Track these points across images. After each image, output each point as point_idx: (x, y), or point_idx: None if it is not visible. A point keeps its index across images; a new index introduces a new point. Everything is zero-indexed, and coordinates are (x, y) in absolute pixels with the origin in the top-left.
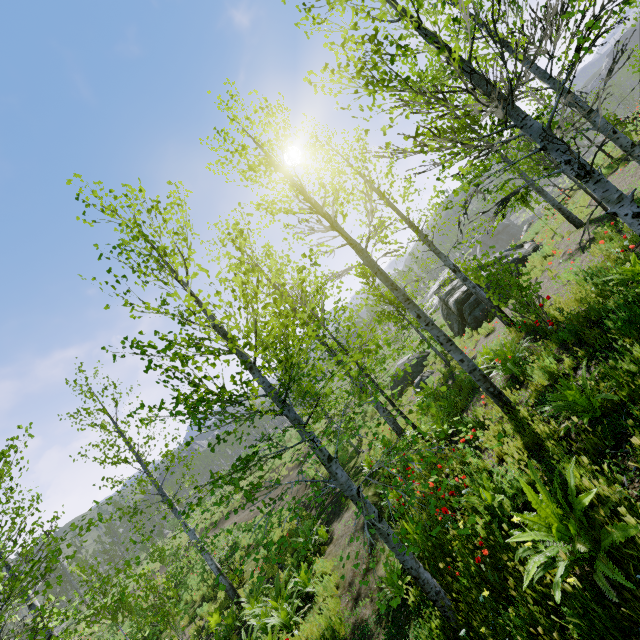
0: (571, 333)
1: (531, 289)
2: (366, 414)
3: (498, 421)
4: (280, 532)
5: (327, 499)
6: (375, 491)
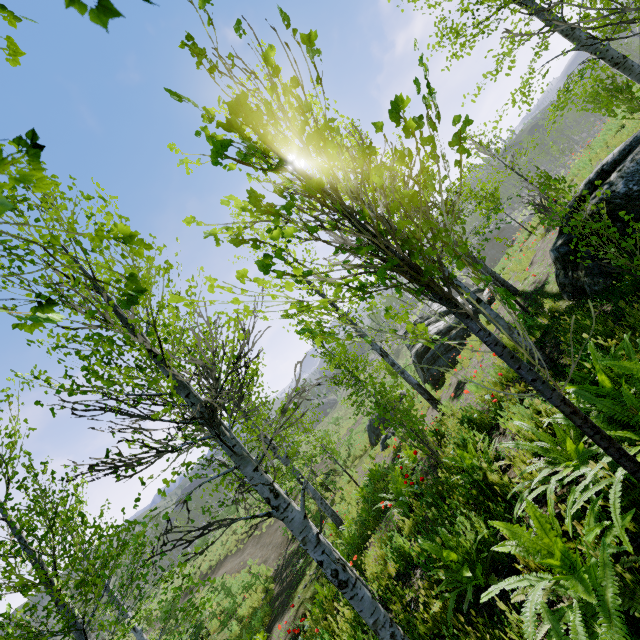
0: (431, 502)
1: (412, 426)
2: (348, 458)
3: (352, 608)
4: (250, 604)
5: (289, 576)
6: (313, 592)
